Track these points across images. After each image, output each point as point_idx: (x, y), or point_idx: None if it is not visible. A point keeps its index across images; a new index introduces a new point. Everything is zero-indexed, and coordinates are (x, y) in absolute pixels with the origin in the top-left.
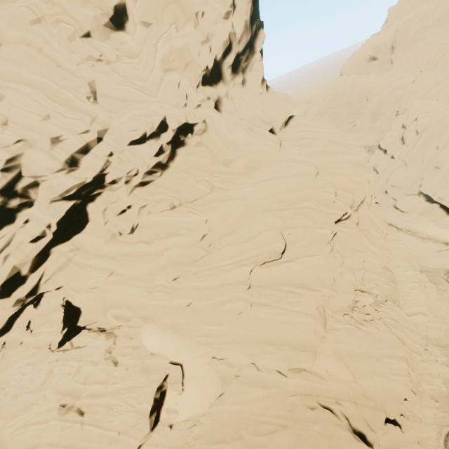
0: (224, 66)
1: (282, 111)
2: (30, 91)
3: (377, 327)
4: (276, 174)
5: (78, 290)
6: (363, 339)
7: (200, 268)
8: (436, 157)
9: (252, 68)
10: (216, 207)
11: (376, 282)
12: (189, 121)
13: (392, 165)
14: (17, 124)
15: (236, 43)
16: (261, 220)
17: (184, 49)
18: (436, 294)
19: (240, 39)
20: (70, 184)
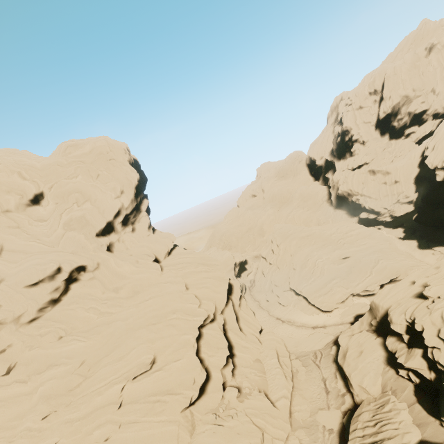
0: (115, 223)
1: (164, 246)
2: None
3: (239, 420)
4: (154, 294)
5: None
6: (223, 435)
7: (75, 397)
8: (292, 262)
9: (140, 220)
10: (100, 330)
11: (247, 375)
12: (81, 263)
13: (271, 269)
14: None
15: (124, 209)
16: (136, 336)
17: (81, 217)
18: (304, 376)
19: (128, 207)
20: None
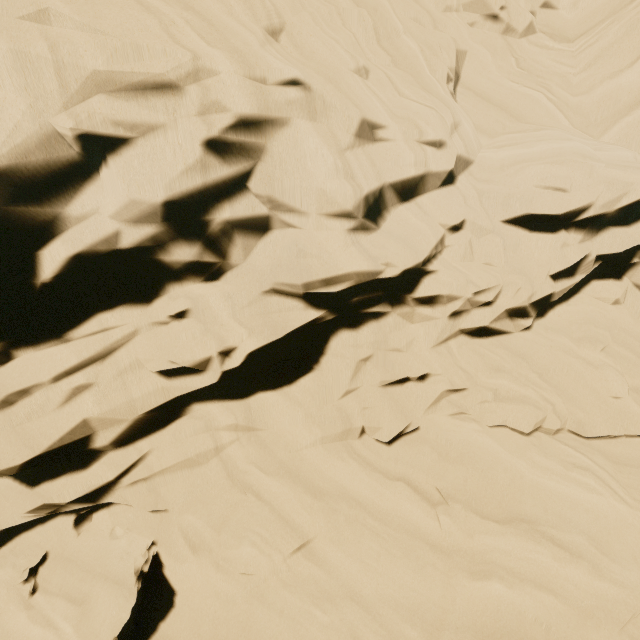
0: None
1: None
2: (347, 5)
3: None
4: None
5: (197, 545)
6: None
7: None
8: None
9: None
10: None
11: None
12: None
13: None
14: (298, 49)
15: None
16: None
17: None
18: None
19: None
20: (348, 265)
